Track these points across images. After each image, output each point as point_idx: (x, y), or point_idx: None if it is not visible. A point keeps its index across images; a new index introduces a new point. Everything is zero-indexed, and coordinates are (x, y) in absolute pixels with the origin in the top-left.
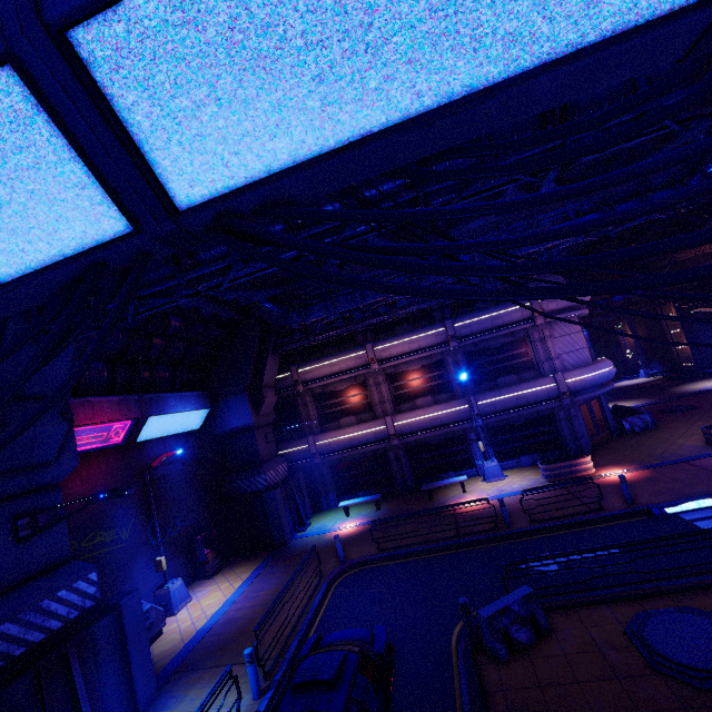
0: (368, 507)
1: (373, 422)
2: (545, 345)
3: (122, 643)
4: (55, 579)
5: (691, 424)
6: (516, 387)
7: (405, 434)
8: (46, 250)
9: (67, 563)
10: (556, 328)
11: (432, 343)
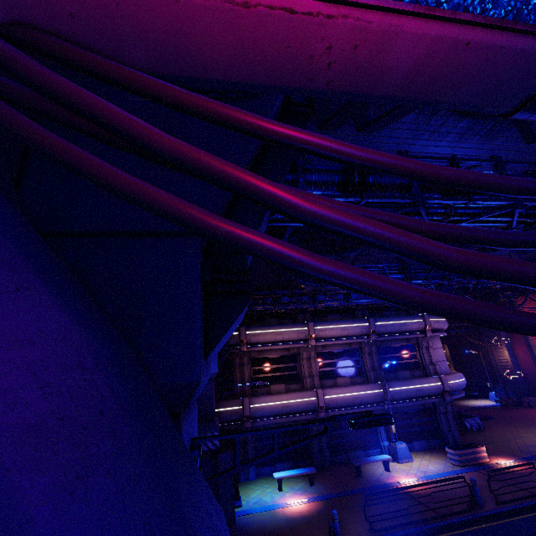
0: (296, 481)
1: (305, 392)
2: (428, 352)
3: None
4: None
5: (508, 429)
6: (415, 381)
7: (329, 408)
8: None
9: None
10: (434, 342)
11: (357, 333)
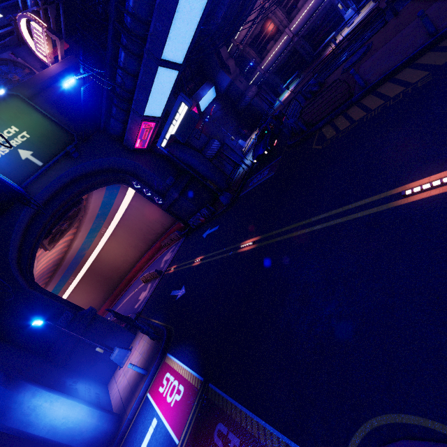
0: (296, 80)
1: (280, 38)
2: None
3: (231, 149)
4: (210, 144)
5: None
6: None
7: (299, 31)
8: (172, 83)
9: (209, 141)
10: None
11: None
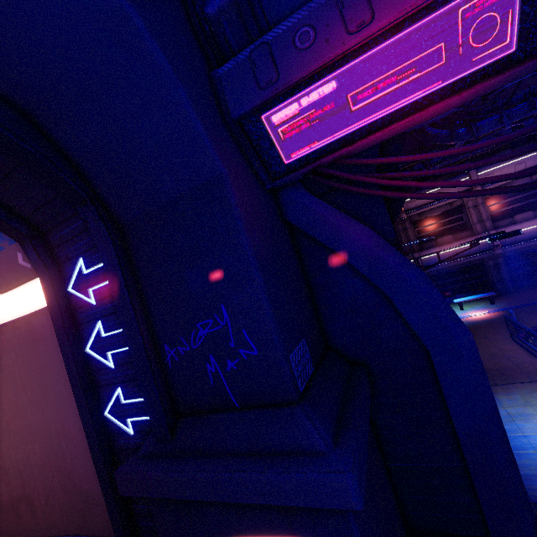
0: (477, 304)
1: (475, 237)
2: None
3: None
4: None
5: None
6: None
7: (507, 245)
8: None
9: None
10: None
11: None
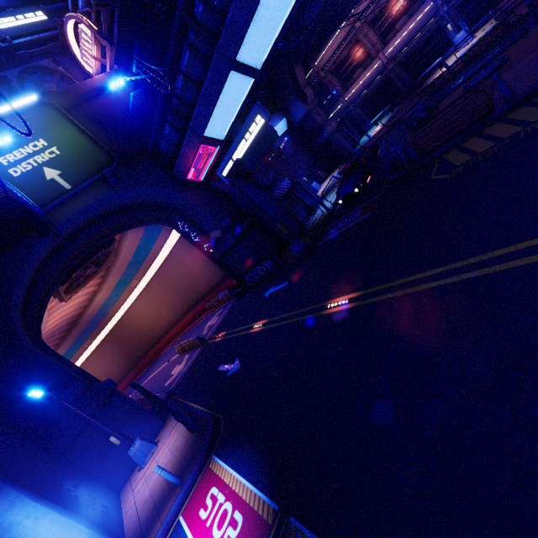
0: (388, 115)
1: (372, 64)
2: None
3: (305, 190)
4: (278, 182)
5: None
6: None
7: (395, 57)
8: (244, 94)
9: (278, 178)
10: None
11: None
